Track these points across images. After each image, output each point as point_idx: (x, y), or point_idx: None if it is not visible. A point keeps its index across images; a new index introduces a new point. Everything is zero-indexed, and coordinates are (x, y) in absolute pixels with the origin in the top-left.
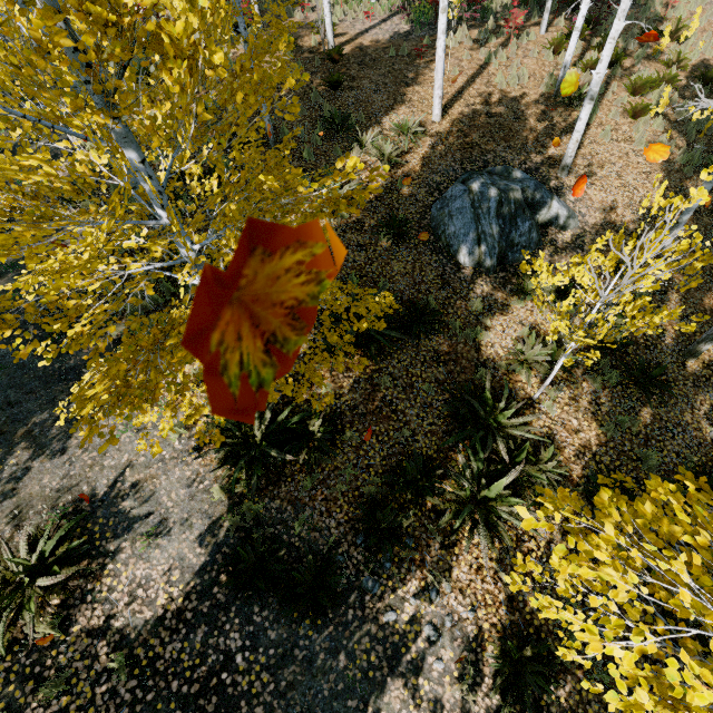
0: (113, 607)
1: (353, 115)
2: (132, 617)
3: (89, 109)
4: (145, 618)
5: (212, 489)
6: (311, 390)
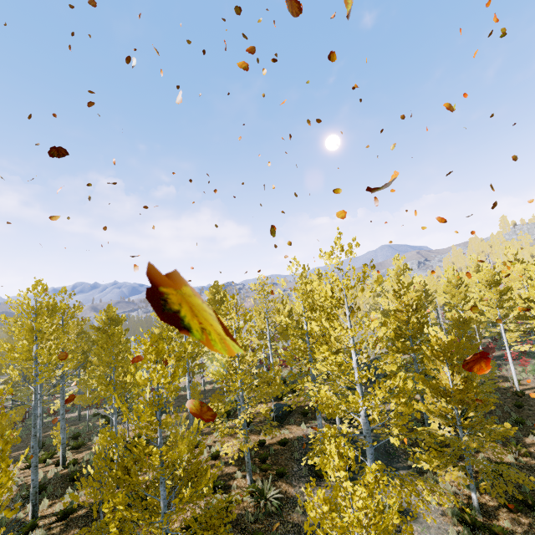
0: None
1: (530, 421)
2: None
3: (443, 401)
4: None
5: (447, 530)
6: (498, 521)
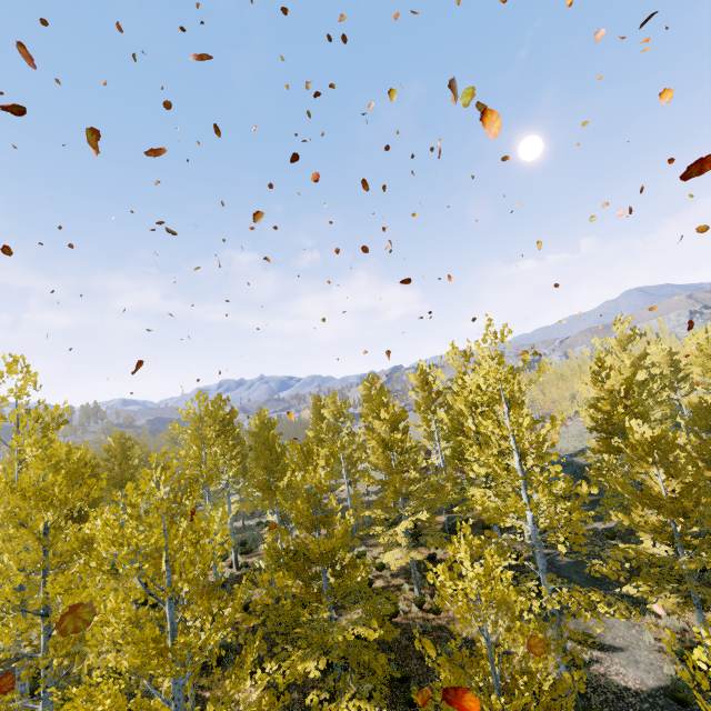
0: (608, 671)
1: None
2: (615, 679)
3: (660, 513)
4: (621, 683)
5: (663, 668)
6: None
